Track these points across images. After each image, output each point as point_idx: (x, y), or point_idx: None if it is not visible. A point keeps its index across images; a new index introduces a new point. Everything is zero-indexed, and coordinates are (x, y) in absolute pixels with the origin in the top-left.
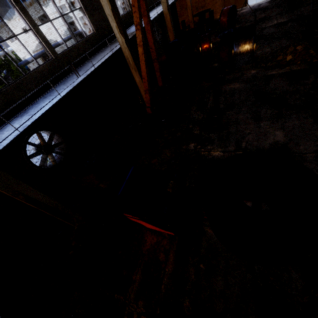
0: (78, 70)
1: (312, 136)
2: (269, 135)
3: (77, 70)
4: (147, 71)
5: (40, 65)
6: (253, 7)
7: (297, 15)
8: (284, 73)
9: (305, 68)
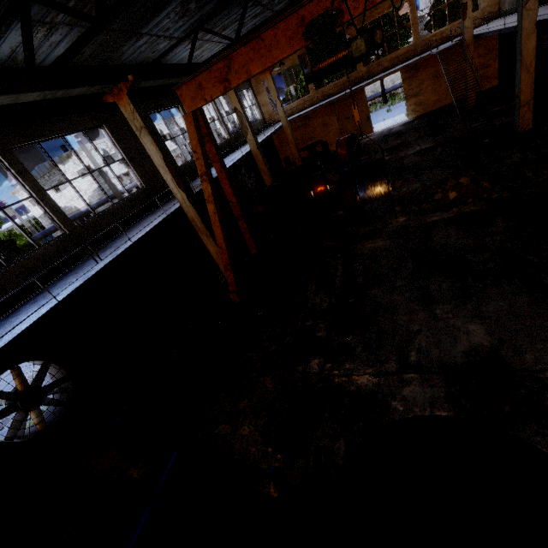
0: (108, 246)
1: (541, 330)
2: (457, 334)
3: (106, 247)
4: (226, 236)
5: (41, 246)
6: (382, 132)
7: (446, 138)
8: (452, 218)
9: (484, 209)
